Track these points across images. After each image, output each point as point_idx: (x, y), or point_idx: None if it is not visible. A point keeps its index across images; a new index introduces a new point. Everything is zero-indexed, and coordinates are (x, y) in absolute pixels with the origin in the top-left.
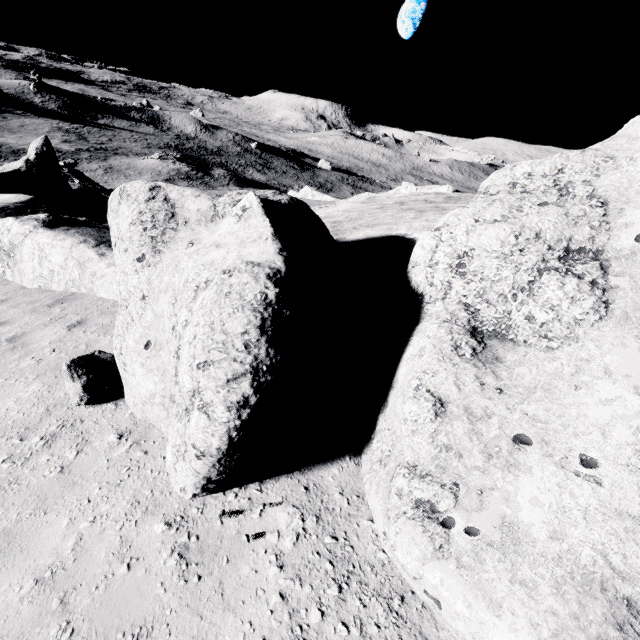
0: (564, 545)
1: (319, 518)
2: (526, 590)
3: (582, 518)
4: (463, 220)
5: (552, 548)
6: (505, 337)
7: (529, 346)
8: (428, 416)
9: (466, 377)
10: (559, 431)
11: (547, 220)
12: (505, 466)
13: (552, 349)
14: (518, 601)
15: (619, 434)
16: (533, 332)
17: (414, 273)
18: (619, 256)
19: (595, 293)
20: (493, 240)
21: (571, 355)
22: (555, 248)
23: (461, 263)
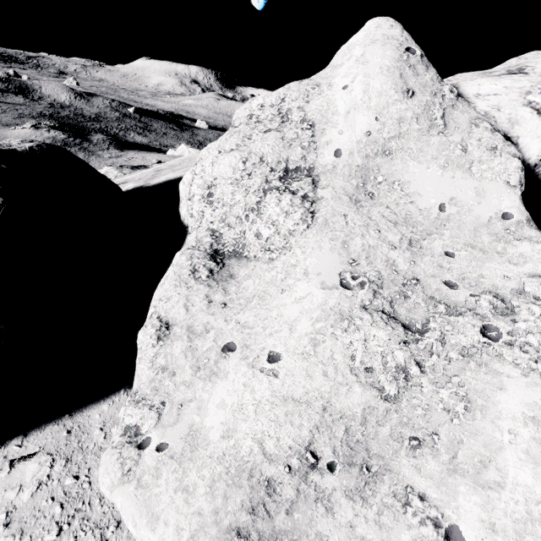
0: (231, 441)
1: (69, 460)
2: (185, 496)
3: (254, 411)
4: (211, 153)
5: (221, 447)
6: (242, 255)
7: (258, 260)
8: (150, 342)
9: (196, 298)
10: (260, 333)
11: (267, 144)
12: (208, 376)
13: (273, 260)
14: (174, 509)
15: (302, 327)
16: (261, 247)
17: (181, 207)
18: (325, 171)
19: (304, 205)
20: (227, 168)
21: (285, 263)
22: (277, 169)
23: (211, 193)
